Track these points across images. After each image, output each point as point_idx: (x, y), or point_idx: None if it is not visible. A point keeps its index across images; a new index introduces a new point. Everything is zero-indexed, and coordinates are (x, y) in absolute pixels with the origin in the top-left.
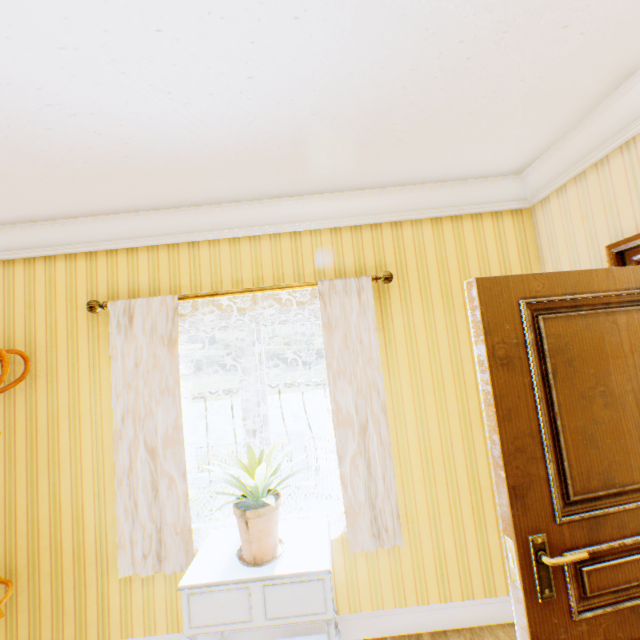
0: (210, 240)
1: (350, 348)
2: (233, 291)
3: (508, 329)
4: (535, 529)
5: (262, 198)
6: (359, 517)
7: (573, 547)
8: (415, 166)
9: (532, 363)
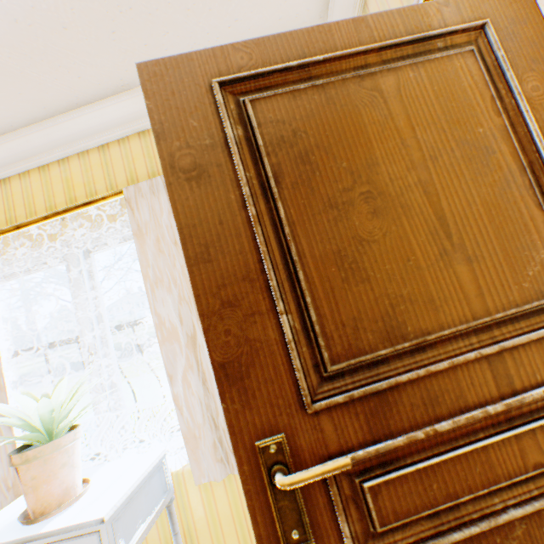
0: (21, 173)
1: (165, 252)
2: (38, 217)
3: (197, 127)
4: (270, 429)
5: (56, 115)
6: (201, 442)
7: (344, 450)
8: (189, 28)
9: (238, 168)
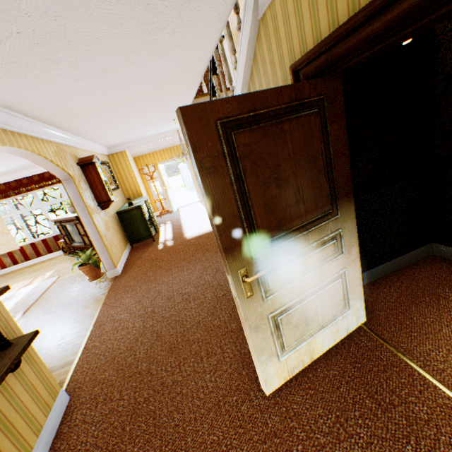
0: None
1: None
2: None
3: None
4: None
5: None
6: None
7: None
8: None
9: None
